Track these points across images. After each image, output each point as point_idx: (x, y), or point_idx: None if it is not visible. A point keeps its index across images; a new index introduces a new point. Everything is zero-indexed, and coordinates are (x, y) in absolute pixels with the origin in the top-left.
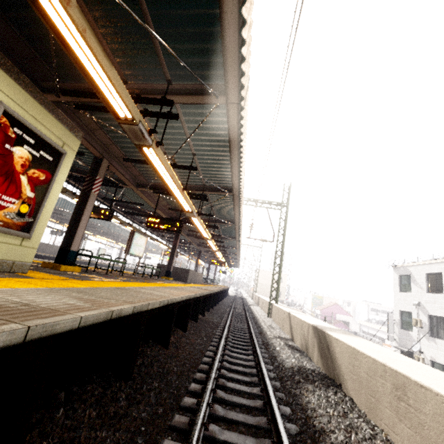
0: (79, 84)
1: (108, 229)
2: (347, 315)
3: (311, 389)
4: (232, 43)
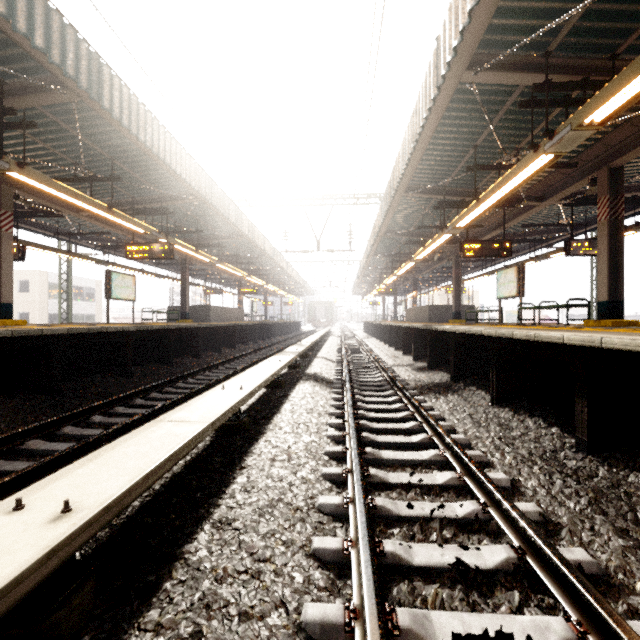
0: None
1: (273, 273)
2: None
3: None
4: None
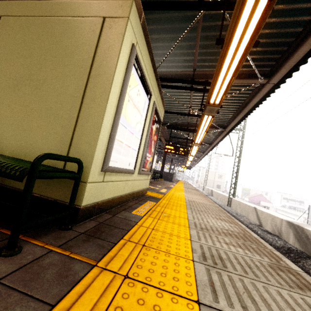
0: (161, 72)
1: None
2: (268, 202)
3: (308, 263)
4: (301, 53)
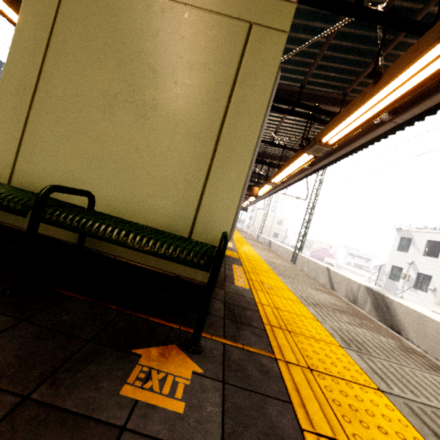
0: None
1: None
2: (332, 258)
3: None
4: None
